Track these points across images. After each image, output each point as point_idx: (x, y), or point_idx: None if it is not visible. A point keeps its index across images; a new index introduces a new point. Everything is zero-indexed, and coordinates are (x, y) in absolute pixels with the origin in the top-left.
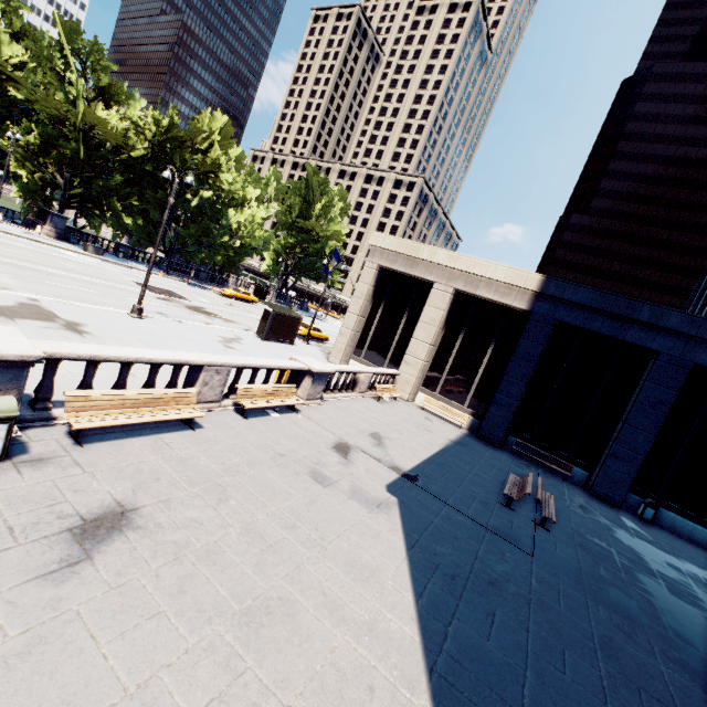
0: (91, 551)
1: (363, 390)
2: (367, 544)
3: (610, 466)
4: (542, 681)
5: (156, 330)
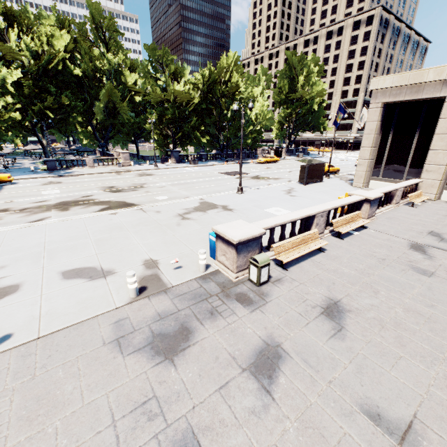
0: (340, 324)
1: (398, 201)
2: None
3: None
4: None
5: (254, 198)
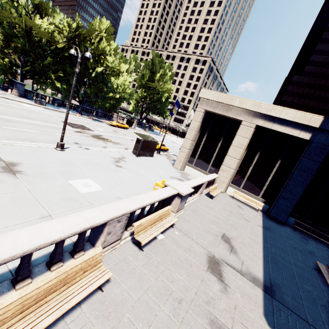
0: None
1: (202, 191)
2: None
3: None
4: None
5: (72, 160)
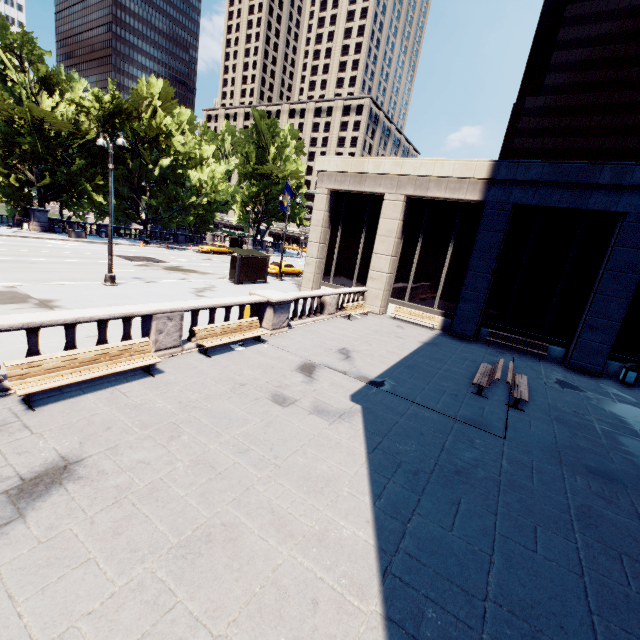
0: (24, 510)
1: (333, 311)
2: (324, 455)
3: (585, 339)
4: (510, 563)
5: (128, 293)
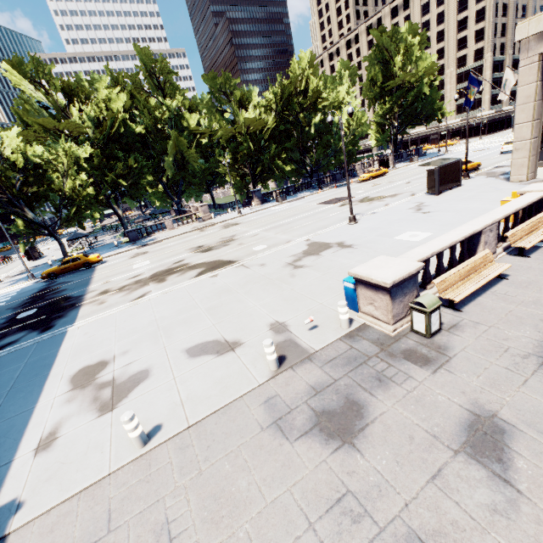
0: None
1: None
2: None
3: None
4: None
5: (374, 226)
